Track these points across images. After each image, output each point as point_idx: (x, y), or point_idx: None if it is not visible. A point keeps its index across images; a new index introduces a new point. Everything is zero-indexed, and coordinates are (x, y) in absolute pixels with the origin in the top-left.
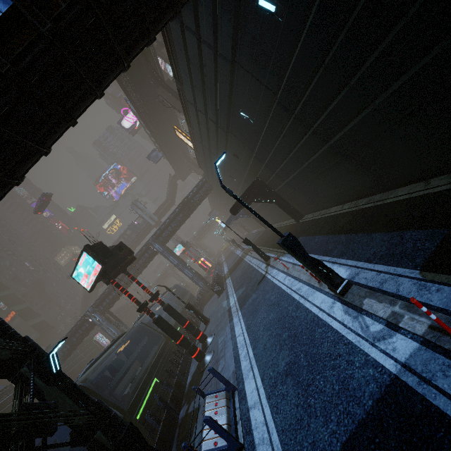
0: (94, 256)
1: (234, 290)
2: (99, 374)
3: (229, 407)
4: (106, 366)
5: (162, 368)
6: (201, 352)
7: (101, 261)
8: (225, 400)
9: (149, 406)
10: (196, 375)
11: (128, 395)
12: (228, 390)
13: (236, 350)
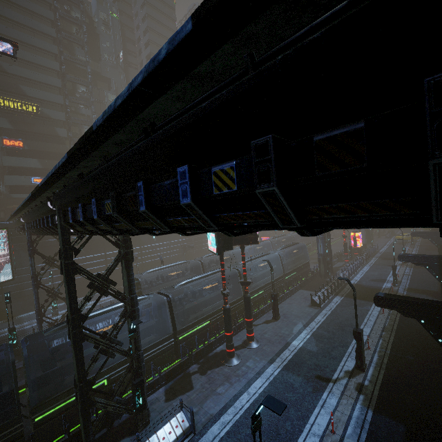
0: (216, 243)
1: (315, 329)
2: (193, 282)
3: (178, 439)
4: (201, 279)
5: (219, 317)
6: (232, 354)
7: (218, 249)
8: (181, 432)
9: (190, 335)
10: (221, 355)
11: (195, 309)
12: (191, 427)
13: (232, 402)
